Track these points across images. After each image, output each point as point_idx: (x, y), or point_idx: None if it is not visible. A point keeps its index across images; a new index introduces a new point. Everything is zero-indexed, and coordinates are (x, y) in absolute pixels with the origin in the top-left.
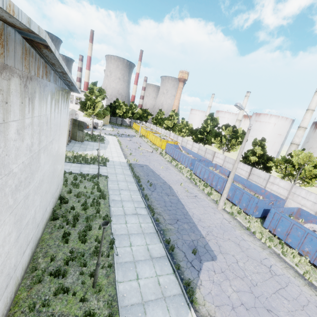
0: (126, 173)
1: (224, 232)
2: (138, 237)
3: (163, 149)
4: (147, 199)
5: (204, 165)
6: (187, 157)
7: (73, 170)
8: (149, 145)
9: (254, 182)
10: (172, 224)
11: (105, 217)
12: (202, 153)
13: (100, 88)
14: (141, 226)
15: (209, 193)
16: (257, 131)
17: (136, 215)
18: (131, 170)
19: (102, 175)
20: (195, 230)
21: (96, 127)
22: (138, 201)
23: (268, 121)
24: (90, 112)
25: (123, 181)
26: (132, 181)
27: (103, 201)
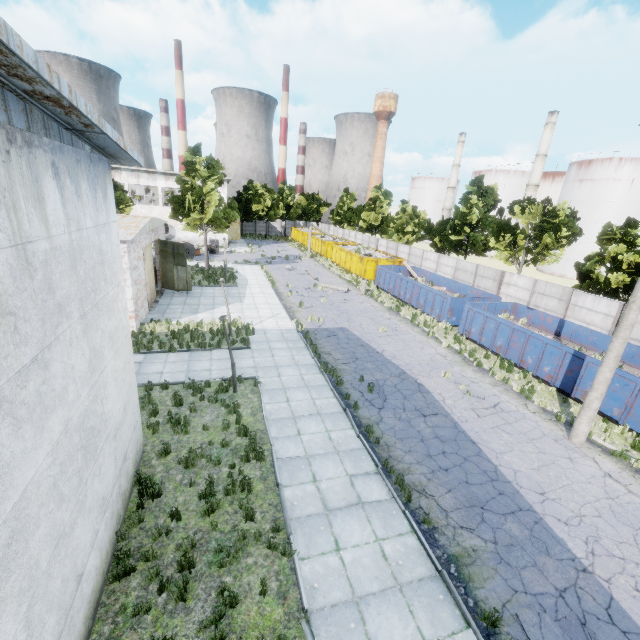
0: (300, 360)
1: (636, 534)
2: (389, 610)
3: (371, 281)
4: (374, 440)
5: (486, 310)
6: (438, 296)
7: (170, 374)
8: (336, 274)
9: (636, 342)
10: (472, 530)
11: (272, 532)
12: (468, 279)
13: (210, 158)
14: (386, 552)
15: (528, 393)
16: (585, 204)
17: (359, 507)
18: (311, 351)
19: (243, 377)
20: (547, 539)
21: (215, 249)
22: (353, 450)
23: (613, 175)
24: (197, 218)
25: (297, 386)
26: (322, 382)
27: (259, 469)
